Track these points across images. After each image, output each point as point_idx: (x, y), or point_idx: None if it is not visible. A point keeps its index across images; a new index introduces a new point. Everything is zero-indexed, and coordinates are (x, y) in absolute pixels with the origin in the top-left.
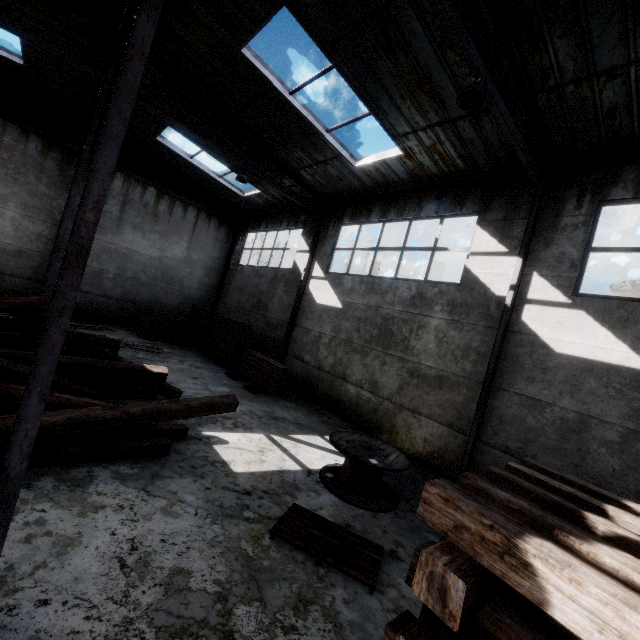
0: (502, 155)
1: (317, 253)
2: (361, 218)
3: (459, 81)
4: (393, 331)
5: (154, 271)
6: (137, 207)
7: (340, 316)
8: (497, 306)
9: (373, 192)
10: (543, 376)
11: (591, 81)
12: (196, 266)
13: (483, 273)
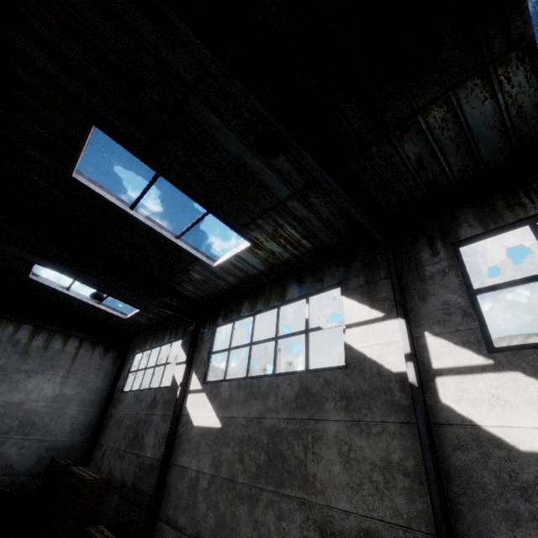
0: (340, 227)
1: (194, 361)
2: (233, 315)
3: (272, 163)
4: (283, 452)
5: (8, 420)
6: (3, 347)
7: (219, 440)
8: (401, 387)
9: (240, 289)
10: (529, 506)
11: (388, 137)
12: (70, 403)
13: (367, 346)
